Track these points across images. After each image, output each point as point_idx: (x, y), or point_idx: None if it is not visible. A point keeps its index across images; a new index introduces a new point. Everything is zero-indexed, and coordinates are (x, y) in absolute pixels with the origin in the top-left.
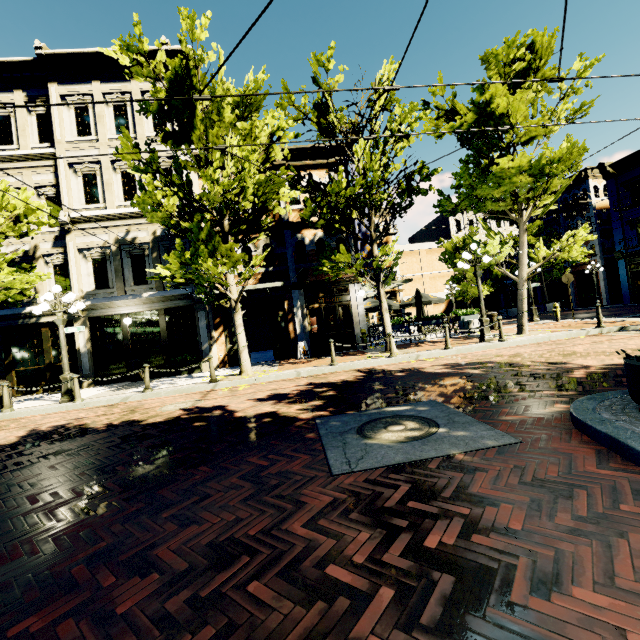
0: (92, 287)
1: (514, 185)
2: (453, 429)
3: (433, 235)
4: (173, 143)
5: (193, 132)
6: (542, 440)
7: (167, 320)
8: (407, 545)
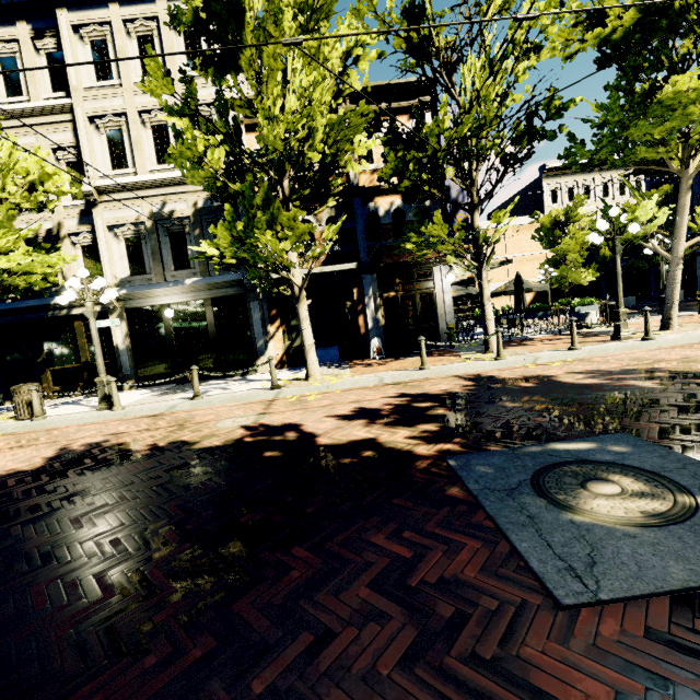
0: (127, 273)
1: (688, 118)
2: None
3: (519, 209)
4: (215, 73)
5: (241, 53)
6: None
7: (215, 312)
8: None
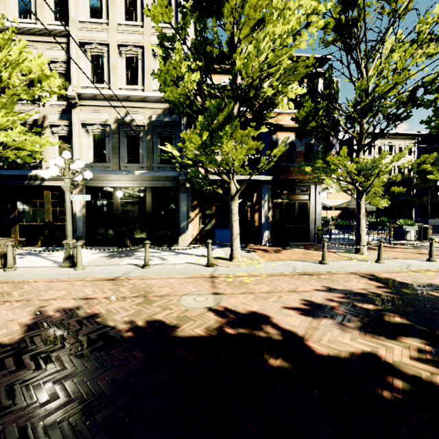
0: (91, 159)
1: None
2: None
3: None
4: (198, 16)
5: (227, 1)
6: None
7: (153, 197)
8: None
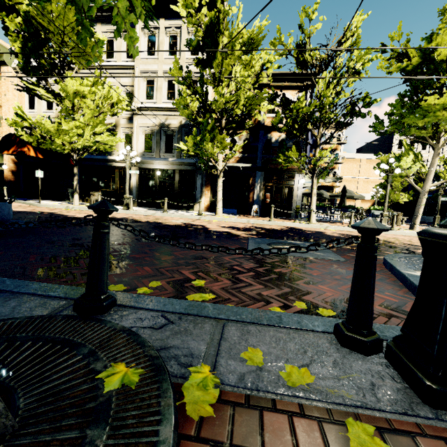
0: (143, 150)
1: (437, 118)
2: (317, 252)
3: (377, 149)
4: (201, 66)
5: (214, 61)
6: None
7: (179, 177)
8: (267, 269)
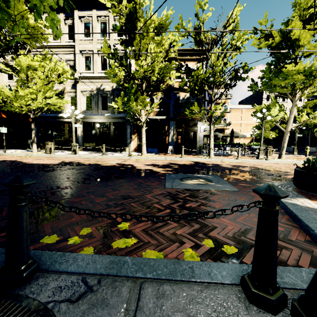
0: (85, 108)
1: (294, 80)
2: (217, 184)
3: (252, 101)
4: (125, 45)
5: (134, 41)
6: (248, 192)
7: (114, 127)
8: (180, 204)
